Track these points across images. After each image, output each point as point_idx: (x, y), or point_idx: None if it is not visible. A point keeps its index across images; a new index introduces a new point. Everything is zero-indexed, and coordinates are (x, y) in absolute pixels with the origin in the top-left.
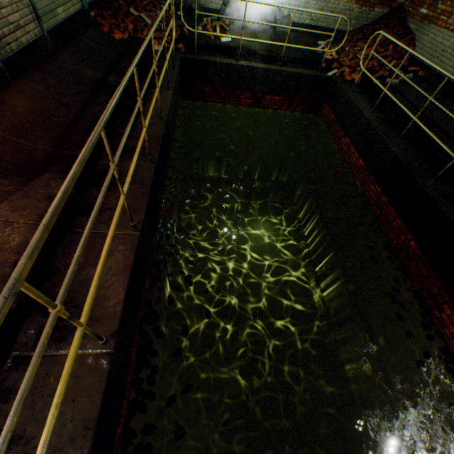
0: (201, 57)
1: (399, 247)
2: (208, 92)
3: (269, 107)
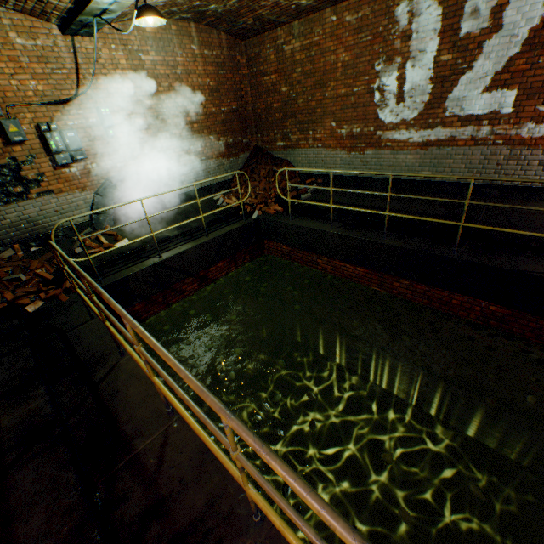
0: (111, 279)
1: (482, 319)
2: (140, 309)
3: (218, 277)
